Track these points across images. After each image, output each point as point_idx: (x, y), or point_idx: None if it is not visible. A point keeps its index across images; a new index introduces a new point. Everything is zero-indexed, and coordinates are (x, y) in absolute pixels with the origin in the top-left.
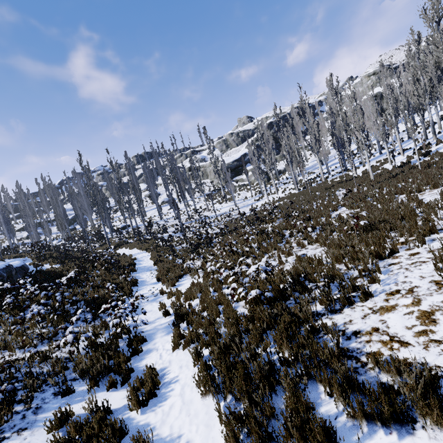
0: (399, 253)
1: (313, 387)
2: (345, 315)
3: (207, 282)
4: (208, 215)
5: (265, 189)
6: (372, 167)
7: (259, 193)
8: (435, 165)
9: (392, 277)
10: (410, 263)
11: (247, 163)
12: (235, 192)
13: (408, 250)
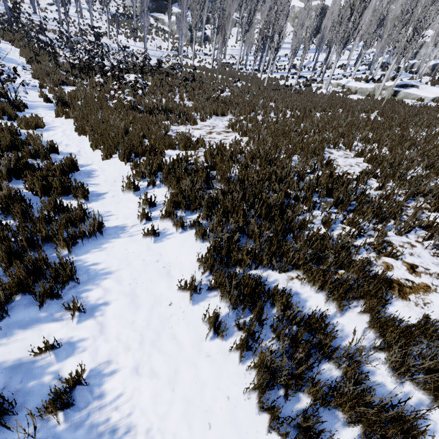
0: (227, 117)
1: (145, 140)
2: (178, 127)
3: (93, 93)
4: (108, 44)
5: (182, 46)
6: (274, 77)
7: (176, 50)
8: (302, 95)
9: (213, 122)
10: (226, 120)
11: (176, 2)
12: (150, 33)
13: (232, 117)
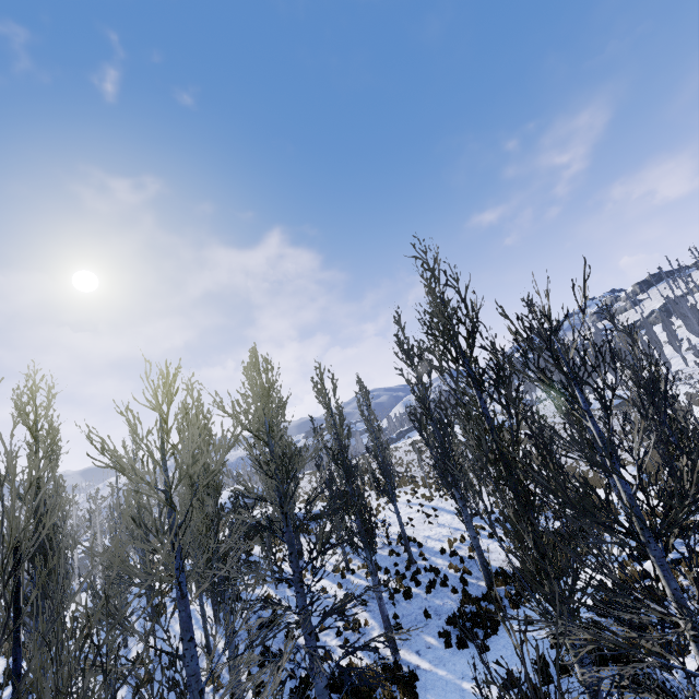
0: None
1: None
2: None
3: None
4: None
5: None
6: None
7: None
8: None
9: None
10: None
11: None
12: None
13: None
